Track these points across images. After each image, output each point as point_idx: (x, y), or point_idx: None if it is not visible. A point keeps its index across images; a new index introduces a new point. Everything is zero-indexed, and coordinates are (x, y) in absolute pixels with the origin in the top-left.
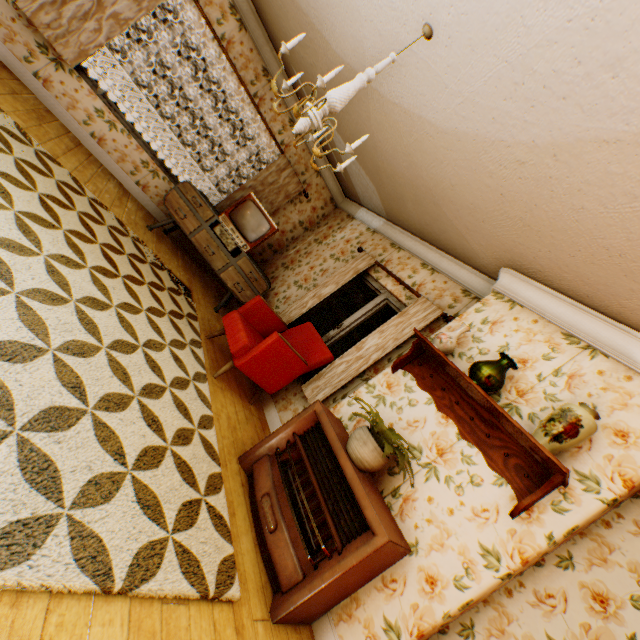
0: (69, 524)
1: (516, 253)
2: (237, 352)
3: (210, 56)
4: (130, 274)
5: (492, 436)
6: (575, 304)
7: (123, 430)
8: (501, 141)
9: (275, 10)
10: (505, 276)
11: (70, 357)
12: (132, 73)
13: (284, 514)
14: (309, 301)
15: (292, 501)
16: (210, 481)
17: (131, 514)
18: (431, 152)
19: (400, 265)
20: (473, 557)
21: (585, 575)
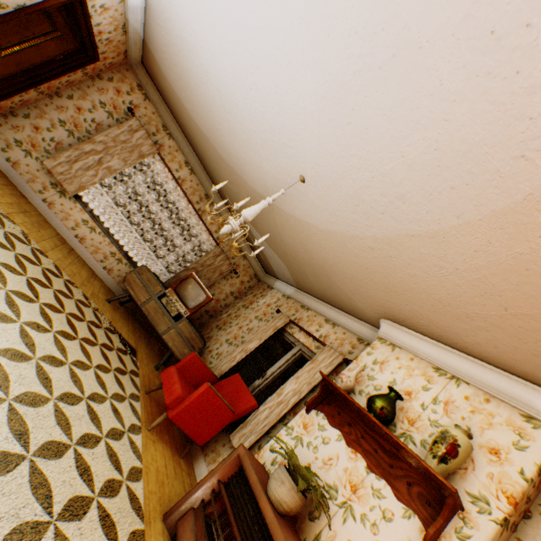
0: None
1: (387, 307)
2: (171, 403)
3: (170, 188)
4: (87, 337)
5: (395, 466)
6: (435, 343)
7: (55, 478)
8: (357, 235)
9: (213, 164)
10: (384, 325)
11: (23, 406)
12: (114, 198)
13: None
14: (237, 355)
15: None
16: (131, 539)
17: None
18: (317, 242)
19: (309, 321)
20: None
21: None
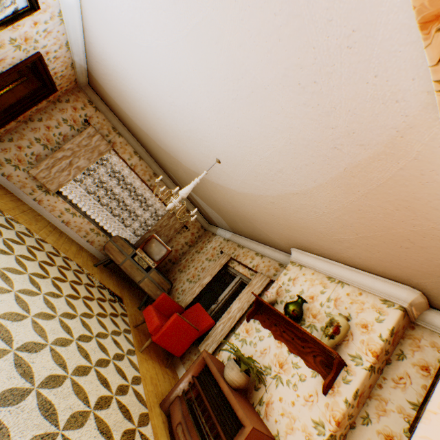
0: (62, 438)
1: (293, 240)
2: (153, 331)
3: (126, 173)
4: (86, 295)
5: (305, 346)
6: (327, 260)
7: (87, 386)
8: (261, 195)
9: (155, 151)
10: (293, 252)
11: (58, 347)
12: (86, 188)
13: (191, 433)
14: (196, 289)
15: (196, 425)
16: (141, 418)
17: (94, 435)
18: (238, 201)
19: (244, 256)
20: (310, 430)
21: (378, 424)
